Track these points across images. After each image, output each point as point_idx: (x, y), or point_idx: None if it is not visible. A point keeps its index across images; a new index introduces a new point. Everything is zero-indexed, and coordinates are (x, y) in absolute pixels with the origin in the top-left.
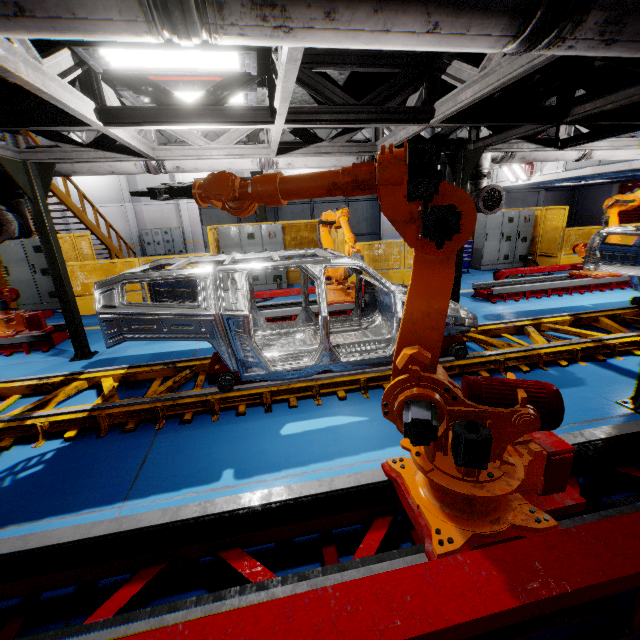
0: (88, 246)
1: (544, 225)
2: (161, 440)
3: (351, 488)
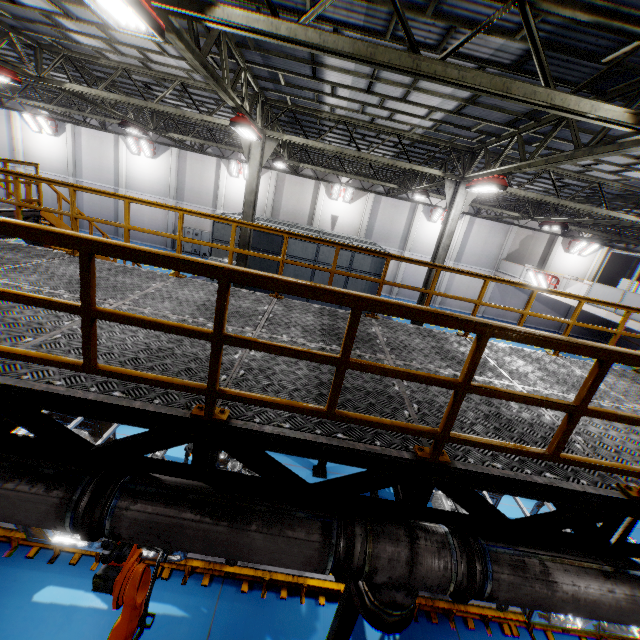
0: None
1: None
2: None
3: None
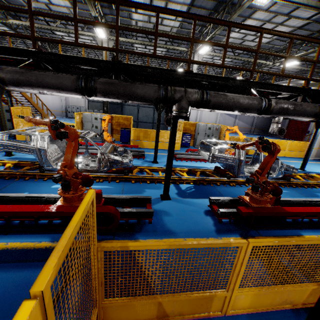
0: (29, 112)
1: (223, 133)
2: (14, 183)
3: (45, 196)
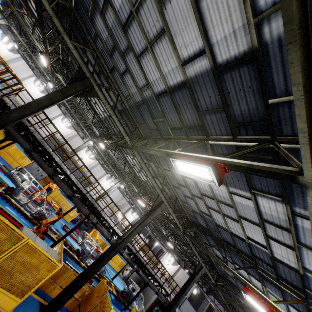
0: None
1: None
2: None
3: (12, 216)
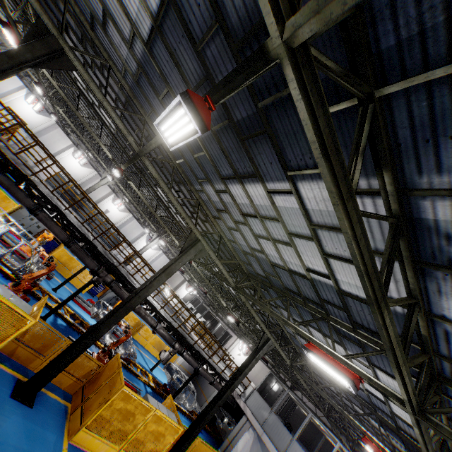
0: None
1: None
2: None
3: None
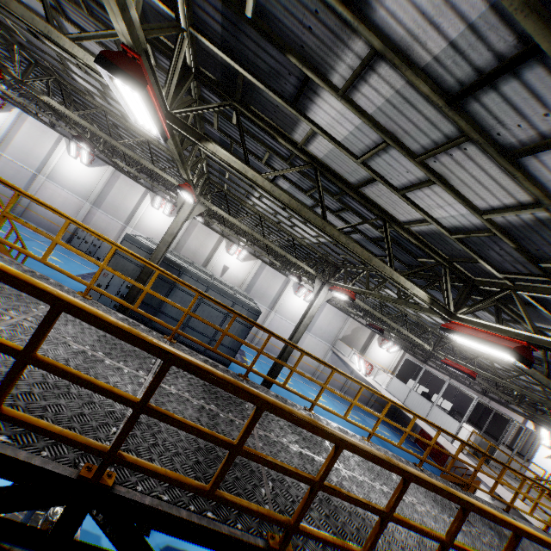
0: None
1: None
2: None
3: None
